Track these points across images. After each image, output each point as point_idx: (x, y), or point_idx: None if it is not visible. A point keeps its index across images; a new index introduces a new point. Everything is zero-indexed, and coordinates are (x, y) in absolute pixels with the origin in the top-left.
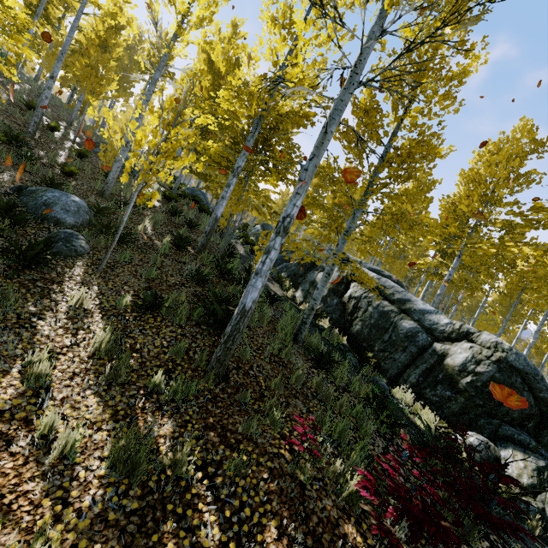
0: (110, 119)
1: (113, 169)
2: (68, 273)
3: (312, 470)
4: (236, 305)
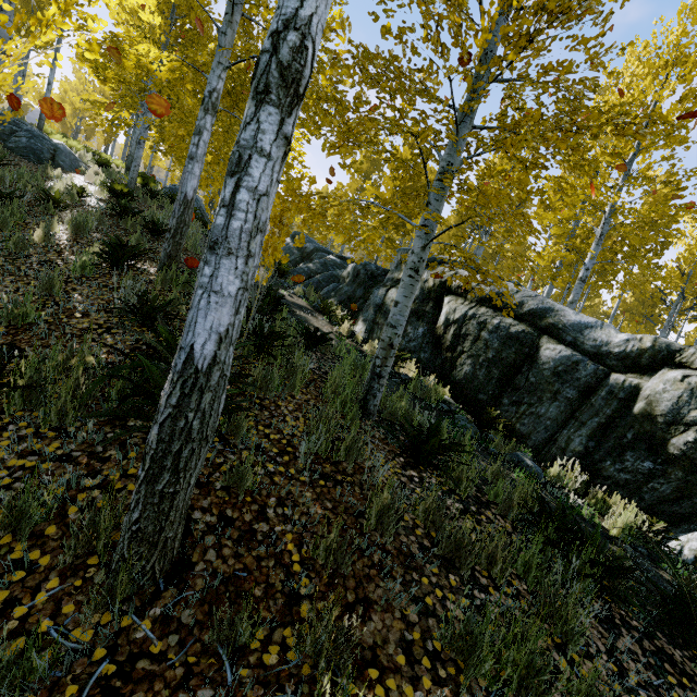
0: None
1: None
2: None
3: None
4: None
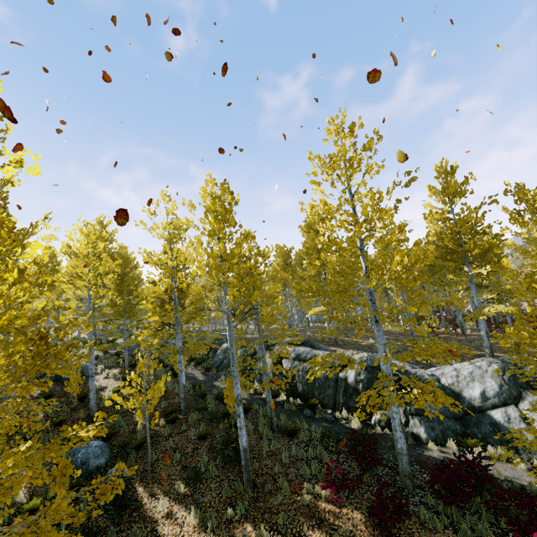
0: (117, 397)
1: (91, 398)
2: (138, 496)
3: (309, 496)
4: (234, 439)
